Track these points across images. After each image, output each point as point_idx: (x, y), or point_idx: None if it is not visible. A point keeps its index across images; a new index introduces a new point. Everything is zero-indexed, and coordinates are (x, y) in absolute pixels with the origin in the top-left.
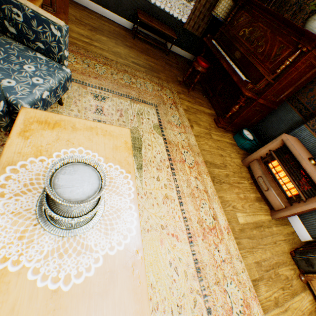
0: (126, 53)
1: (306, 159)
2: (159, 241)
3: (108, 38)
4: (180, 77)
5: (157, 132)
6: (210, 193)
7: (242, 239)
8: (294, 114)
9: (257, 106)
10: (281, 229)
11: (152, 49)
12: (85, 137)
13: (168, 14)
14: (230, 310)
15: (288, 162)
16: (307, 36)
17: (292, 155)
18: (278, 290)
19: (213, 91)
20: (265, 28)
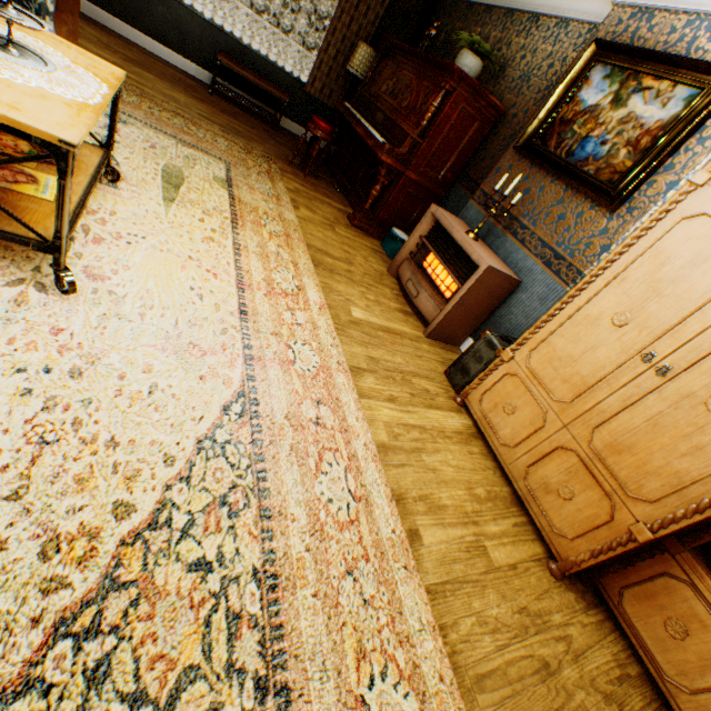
0: (191, 103)
1: (461, 231)
2: (181, 268)
3: (159, 79)
4: (296, 160)
5: (220, 186)
6: (304, 271)
7: (351, 330)
8: (467, 199)
9: (411, 187)
10: (441, 352)
11: (248, 116)
12: (50, 41)
13: (277, 67)
14: (290, 364)
15: (442, 244)
16: (448, 70)
17: (446, 233)
18: (403, 393)
19: (353, 183)
20: (411, 75)
